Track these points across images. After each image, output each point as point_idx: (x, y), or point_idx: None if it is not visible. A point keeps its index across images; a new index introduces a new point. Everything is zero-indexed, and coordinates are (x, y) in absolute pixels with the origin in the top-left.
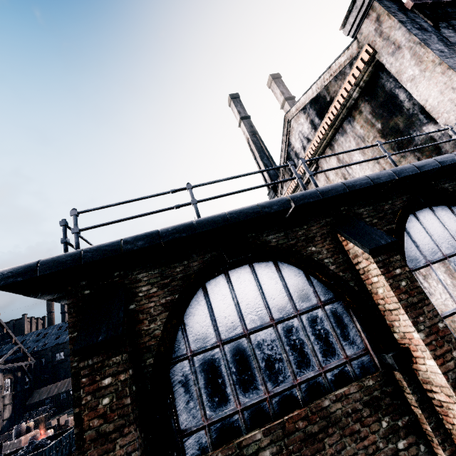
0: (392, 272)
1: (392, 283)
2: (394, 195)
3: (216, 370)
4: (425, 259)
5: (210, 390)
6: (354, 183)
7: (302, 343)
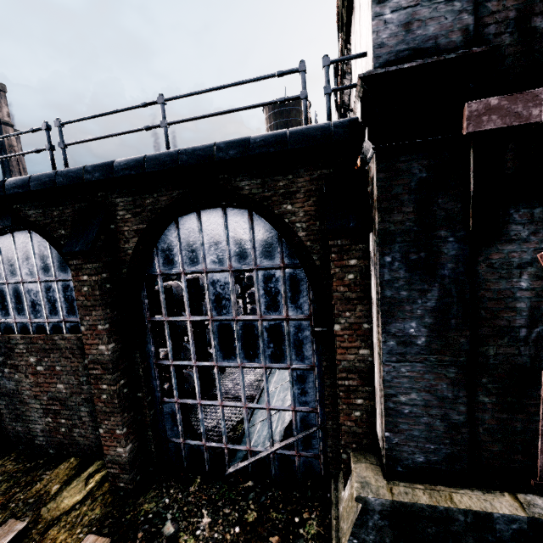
0: (80, 277)
1: (76, 285)
2: (164, 187)
3: (4, 297)
4: (180, 267)
5: (1, 307)
6: (65, 176)
7: (55, 300)
